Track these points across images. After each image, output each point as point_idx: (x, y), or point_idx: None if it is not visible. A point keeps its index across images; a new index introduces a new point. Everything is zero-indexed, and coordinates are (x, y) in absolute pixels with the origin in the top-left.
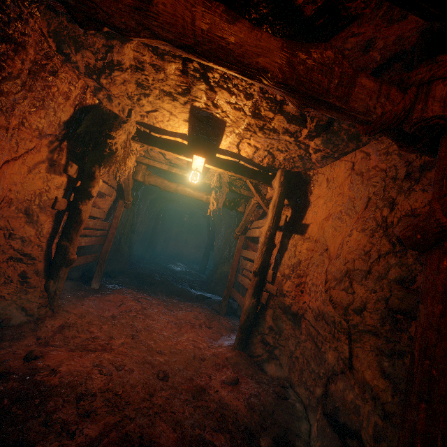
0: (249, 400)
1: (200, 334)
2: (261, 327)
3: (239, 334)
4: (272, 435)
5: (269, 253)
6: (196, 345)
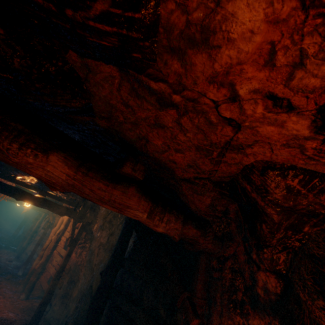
0: (14, 263)
1: (4, 255)
2: (27, 250)
3: (19, 253)
4: (17, 266)
5: (38, 229)
6: (1, 256)
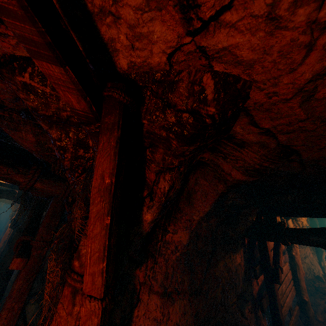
0: None
1: None
2: None
3: None
4: None
5: None
6: None
